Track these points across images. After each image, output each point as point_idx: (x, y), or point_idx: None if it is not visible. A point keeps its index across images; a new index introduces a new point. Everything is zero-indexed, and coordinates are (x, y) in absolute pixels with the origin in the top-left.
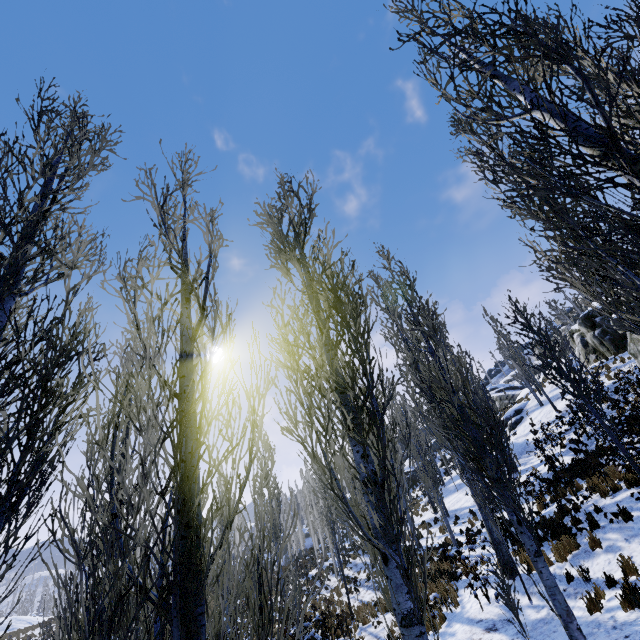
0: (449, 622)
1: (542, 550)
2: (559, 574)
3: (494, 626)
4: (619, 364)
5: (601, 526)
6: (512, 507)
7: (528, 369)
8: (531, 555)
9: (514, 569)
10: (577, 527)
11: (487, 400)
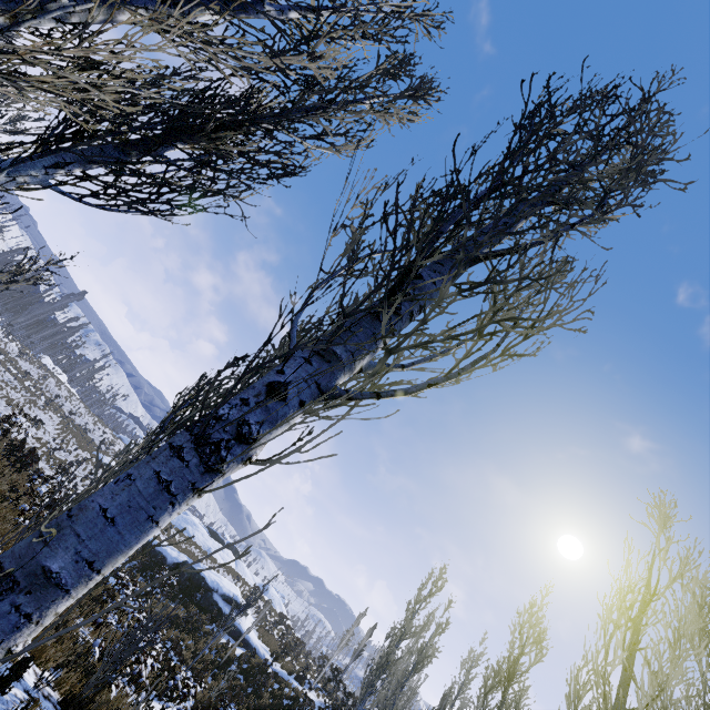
0: None
1: None
2: None
3: None
4: None
5: None
6: None
7: None
8: None
9: None
10: None
11: None
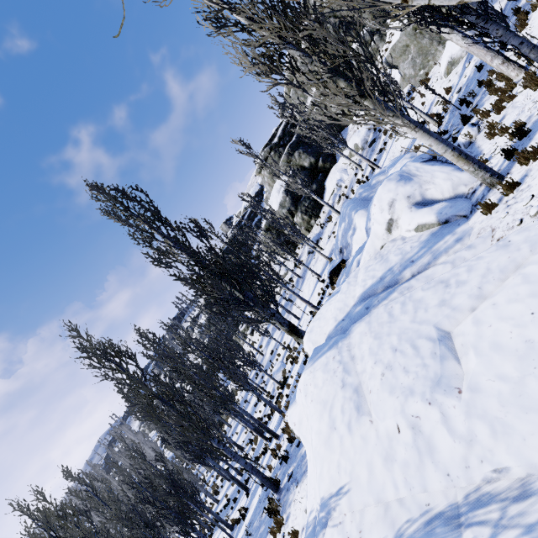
0: None
1: None
2: None
3: None
4: None
5: None
6: None
7: None
8: None
9: None
10: None
11: None
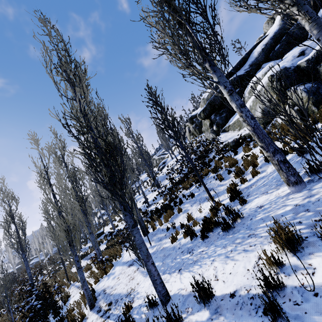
0: (114, 267)
1: (160, 219)
2: (164, 228)
3: (133, 263)
4: (200, 138)
5: (183, 202)
6: (119, 200)
7: (167, 142)
8: (130, 228)
9: (147, 231)
10: (175, 205)
11: (111, 131)
